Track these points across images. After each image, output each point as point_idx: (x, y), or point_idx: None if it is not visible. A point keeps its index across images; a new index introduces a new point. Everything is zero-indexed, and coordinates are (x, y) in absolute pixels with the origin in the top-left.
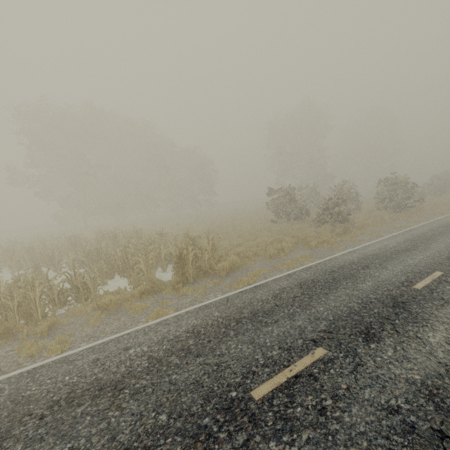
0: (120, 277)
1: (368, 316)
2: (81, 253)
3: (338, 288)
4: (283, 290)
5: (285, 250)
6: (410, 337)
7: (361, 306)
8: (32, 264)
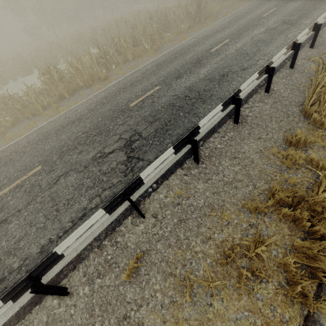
0: (164, 31)
1: (285, 1)
2: (129, 26)
3: (271, 0)
4: (250, 8)
5: (234, 2)
6: (298, 0)
7: (282, 0)
8: (85, 50)
